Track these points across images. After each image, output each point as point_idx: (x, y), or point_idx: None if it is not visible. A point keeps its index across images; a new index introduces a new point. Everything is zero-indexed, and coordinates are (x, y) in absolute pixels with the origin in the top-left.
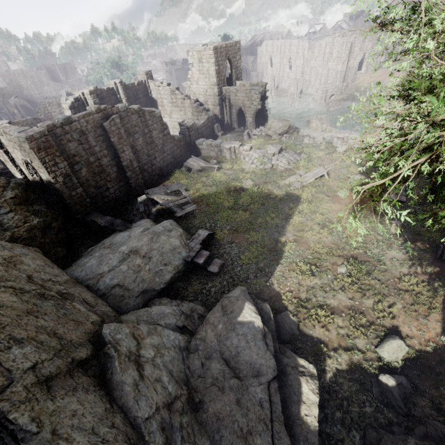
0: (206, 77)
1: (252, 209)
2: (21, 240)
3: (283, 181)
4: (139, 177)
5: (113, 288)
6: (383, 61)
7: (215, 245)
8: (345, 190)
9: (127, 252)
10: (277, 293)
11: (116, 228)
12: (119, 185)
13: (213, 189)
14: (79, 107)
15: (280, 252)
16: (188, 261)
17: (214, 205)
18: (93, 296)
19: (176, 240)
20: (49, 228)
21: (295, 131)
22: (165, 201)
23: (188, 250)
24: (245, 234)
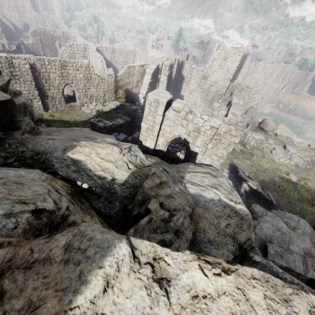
0: (223, 72)
1: None
2: None
3: None
4: None
5: None
6: (293, 88)
7: None
8: None
9: (303, 254)
10: None
11: None
12: None
13: (267, 175)
14: (155, 73)
15: None
16: None
17: (284, 194)
18: None
19: None
20: None
21: (274, 129)
22: (256, 186)
23: None
24: None
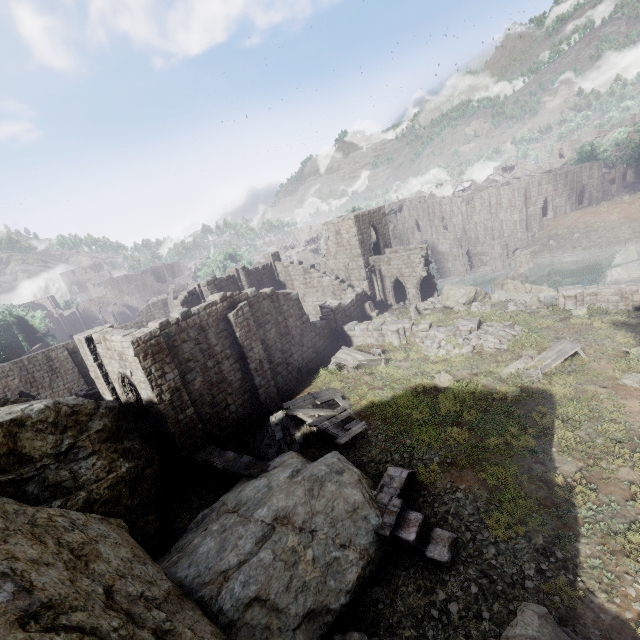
0: (346, 249)
1: (467, 422)
2: (98, 506)
3: (505, 369)
4: (271, 384)
5: (248, 608)
6: (574, 202)
7: (422, 496)
8: (635, 374)
9: (270, 521)
10: (614, 618)
11: (243, 472)
12: (244, 398)
13: (387, 393)
14: (193, 301)
15: (568, 508)
16: (384, 537)
17: (397, 419)
18: (215, 632)
19: (354, 492)
20: (141, 478)
21: (484, 297)
22: (317, 418)
23: (380, 511)
24: (476, 471)
